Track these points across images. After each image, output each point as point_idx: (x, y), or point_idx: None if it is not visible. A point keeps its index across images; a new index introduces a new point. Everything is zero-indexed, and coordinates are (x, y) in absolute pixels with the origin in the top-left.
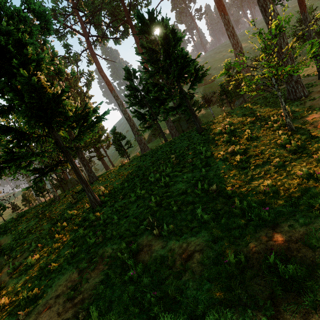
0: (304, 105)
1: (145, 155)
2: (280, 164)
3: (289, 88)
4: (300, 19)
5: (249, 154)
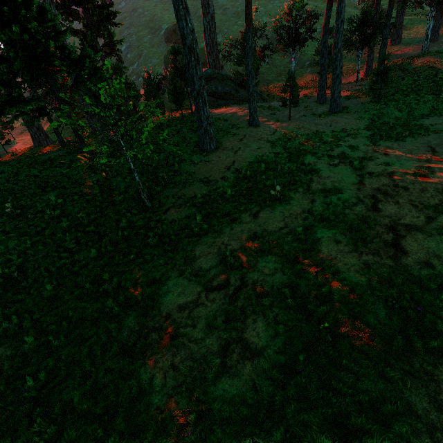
0: (194, 167)
1: (1, 172)
2: (94, 256)
3: (200, 134)
4: (289, 10)
5: (89, 229)
